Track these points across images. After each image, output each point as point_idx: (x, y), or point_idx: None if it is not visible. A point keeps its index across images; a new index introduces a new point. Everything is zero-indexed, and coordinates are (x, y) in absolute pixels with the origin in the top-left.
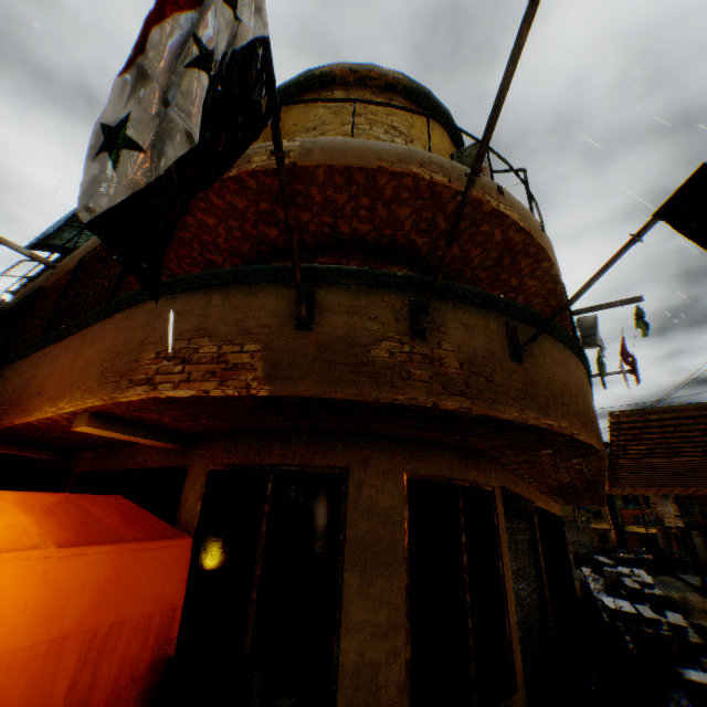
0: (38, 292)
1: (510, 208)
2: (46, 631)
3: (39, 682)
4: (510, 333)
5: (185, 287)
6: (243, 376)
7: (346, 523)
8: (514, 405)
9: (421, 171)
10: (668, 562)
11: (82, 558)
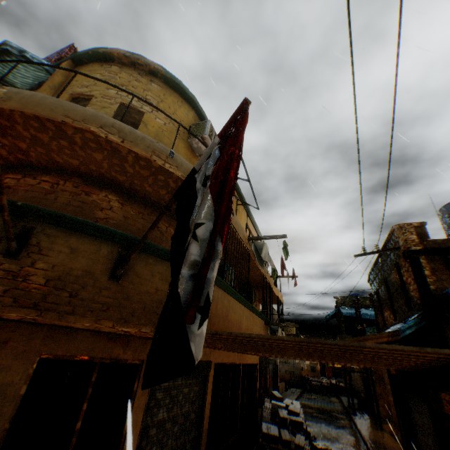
0: None
1: (176, 167)
2: None
3: None
4: (119, 258)
5: None
6: None
7: None
8: (90, 317)
9: (99, 130)
10: (339, 388)
11: None
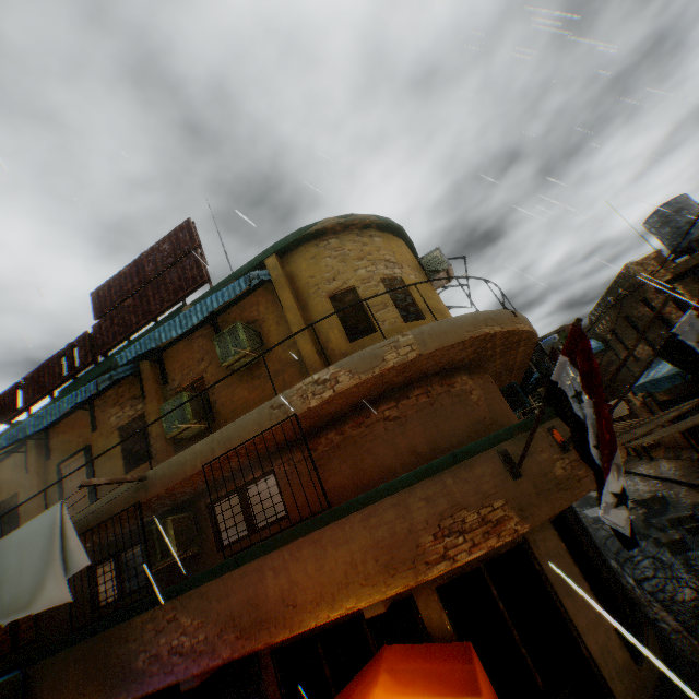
0: (129, 509)
1: (524, 323)
2: None
3: None
4: None
5: (419, 480)
6: (508, 525)
7: (544, 571)
8: None
9: (489, 329)
10: None
11: (485, 692)
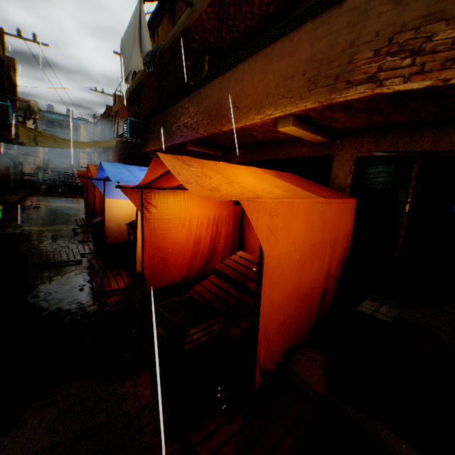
0: (182, 34)
1: None
2: (321, 238)
3: (320, 259)
4: None
5: None
6: None
7: None
8: None
9: None
10: None
11: (329, 205)
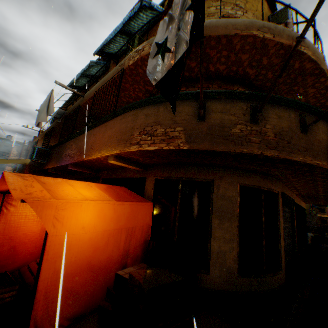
0: (77, 107)
1: (306, 49)
2: (116, 226)
3: (116, 241)
4: (301, 119)
5: (147, 104)
6: (176, 141)
7: (213, 201)
8: (299, 154)
9: (258, 33)
10: None
11: (122, 205)
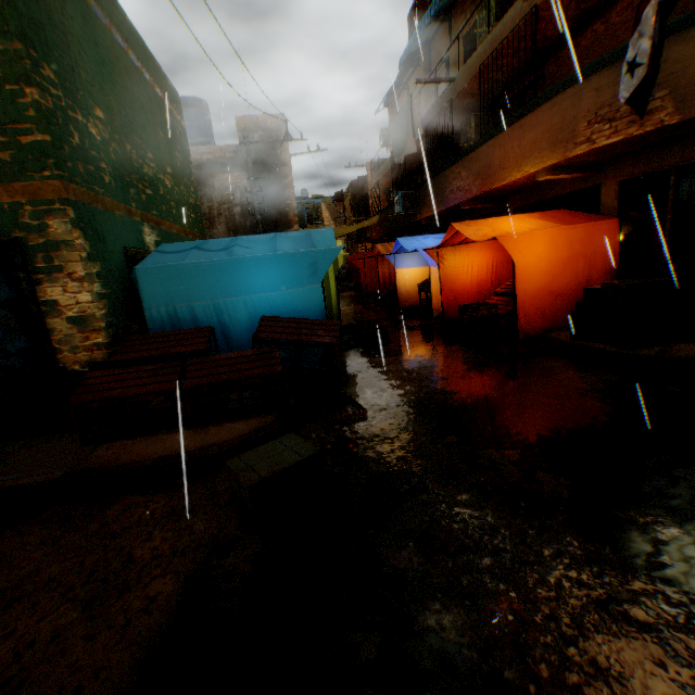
0: (447, 105)
1: None
2: (569, 254)
3: (571, 269)
4: None
5: (596, 71)
6: (655, 117)
7: None
8: None
9: None
10: None
11: (573, 229)
